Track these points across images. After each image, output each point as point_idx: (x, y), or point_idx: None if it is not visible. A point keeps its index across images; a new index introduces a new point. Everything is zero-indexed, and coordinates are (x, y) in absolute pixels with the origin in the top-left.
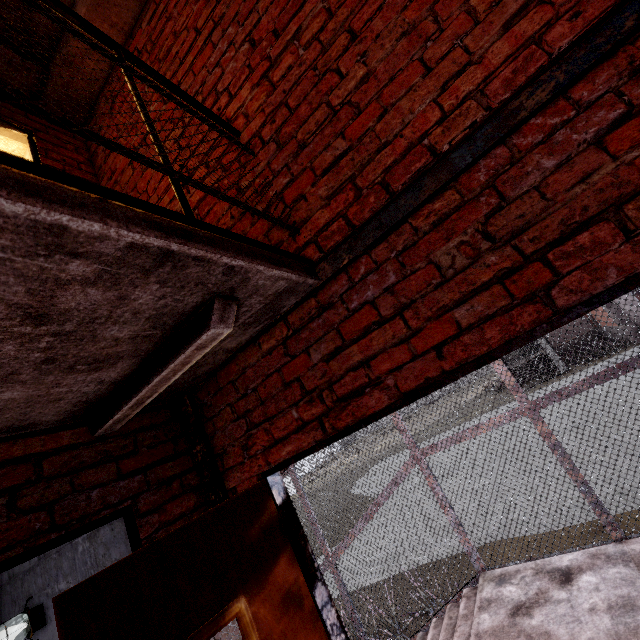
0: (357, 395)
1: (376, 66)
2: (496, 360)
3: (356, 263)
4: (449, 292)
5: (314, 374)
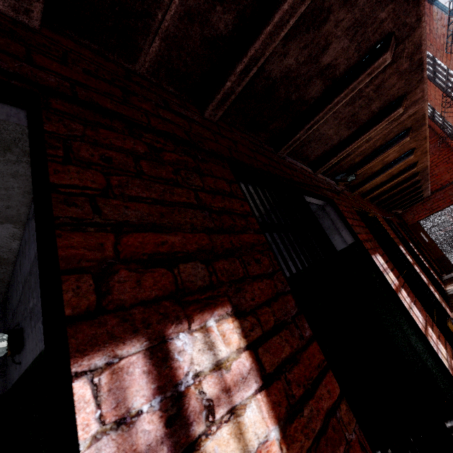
0: (436, 209)
1: (440, 171)
2: (447, 214)
3: (436, 193)
4: (450, 196)
5: (428, 207)
